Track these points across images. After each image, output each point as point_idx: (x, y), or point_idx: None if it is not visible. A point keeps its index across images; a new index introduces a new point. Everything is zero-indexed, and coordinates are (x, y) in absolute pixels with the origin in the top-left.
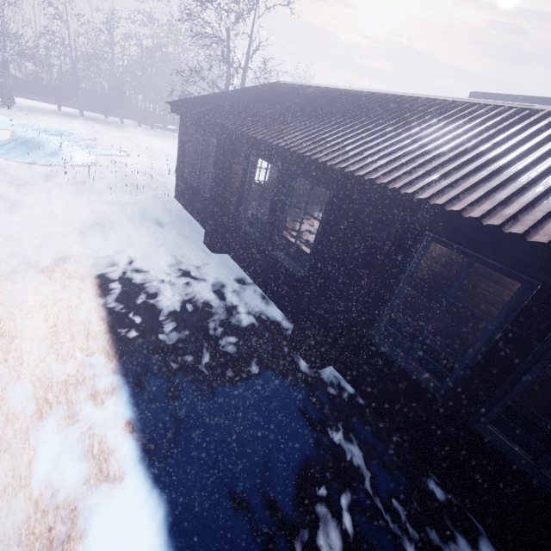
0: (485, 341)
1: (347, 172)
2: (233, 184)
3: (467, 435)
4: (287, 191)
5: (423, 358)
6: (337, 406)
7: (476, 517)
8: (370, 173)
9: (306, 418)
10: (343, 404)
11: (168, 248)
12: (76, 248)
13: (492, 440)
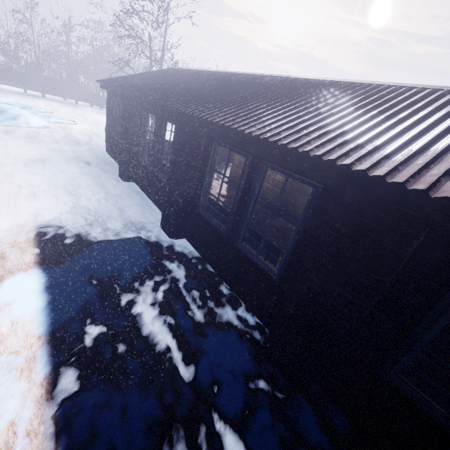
0: (236, 193)
1: (178, 110)
2: (134, 132)
3: (236, 252)
4: (161, 131)
5: (225, 219)
6: (178, 254)
7: (242, 300)
8: (186, 108)
9: (155, 257)
10: (183, 253)
11: (90, 176)
12: (20, 171)
13: (243, 249)
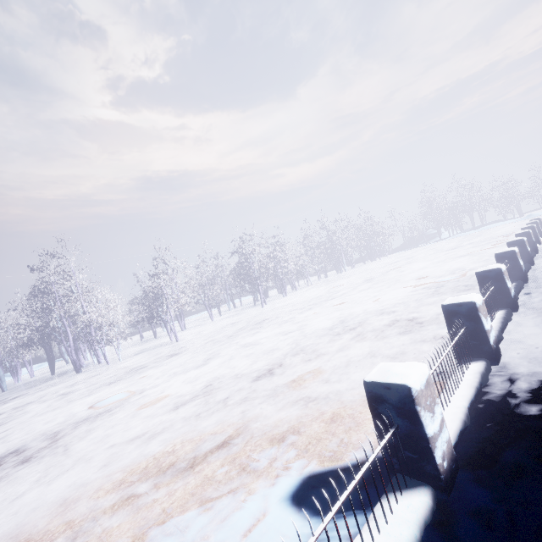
0: None
1: None
2: None
3: None
4: None
5: None
6: None
7: None
8: None
9: None
10: None
11: None
12: None
13: None
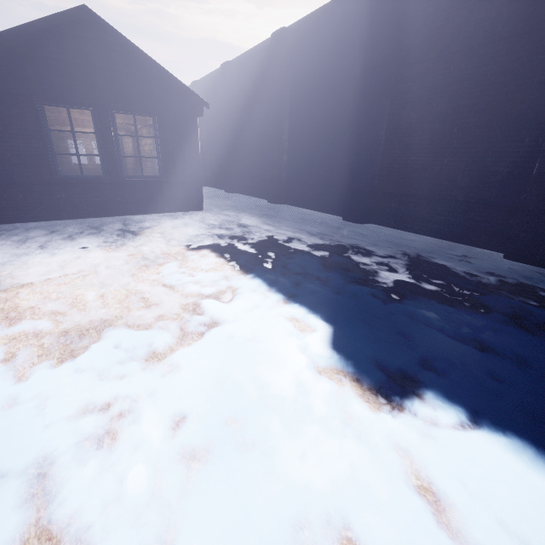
0: None
1: None
2: None
3: None
4: None
5: None
6: None
7: None
8: None
9: None
10: None
11: None
12: None
13: None
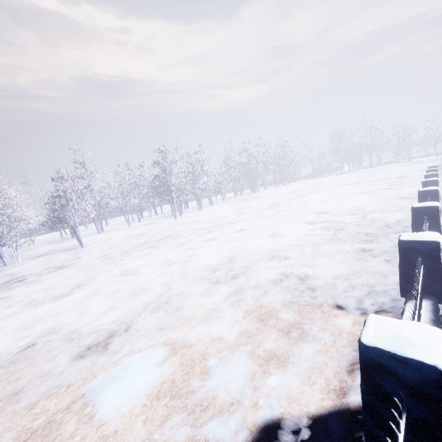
0: None
1: None
2: None
3: None
4: None
5: None
6: None
7: None
8: None
9: None
10: None
11: None
12: (423, 166)
13: None
